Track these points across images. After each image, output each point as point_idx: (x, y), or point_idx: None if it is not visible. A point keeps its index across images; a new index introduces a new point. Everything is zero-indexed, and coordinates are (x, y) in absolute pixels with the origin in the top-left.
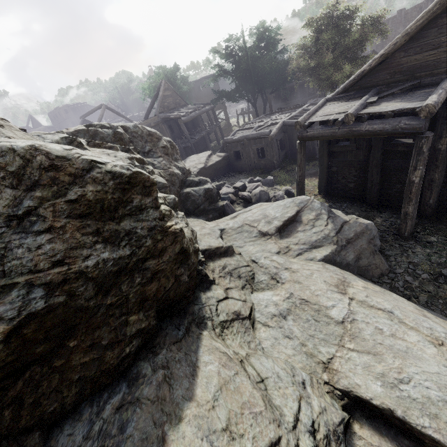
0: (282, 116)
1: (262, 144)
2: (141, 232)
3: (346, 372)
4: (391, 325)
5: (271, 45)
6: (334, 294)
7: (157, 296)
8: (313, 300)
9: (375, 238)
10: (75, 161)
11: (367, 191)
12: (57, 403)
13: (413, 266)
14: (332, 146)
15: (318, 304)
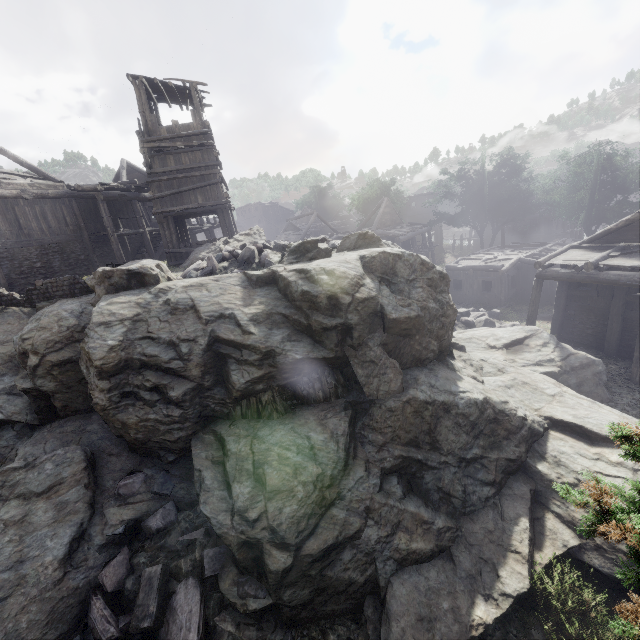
0: (518, 253)
1: (490, 277)
2: (444, 302)
3: (550, 411)
4: (590, 404)
5: (515, 172)
6: (550, 384)
7: (441, 339)
8: (532, 383)
9: (601, 373)
10: (429, 263)
11: (606, 338)
12: (406, 360)
13: (636, 401)
14: (571, 289)
15: (536, 386)
